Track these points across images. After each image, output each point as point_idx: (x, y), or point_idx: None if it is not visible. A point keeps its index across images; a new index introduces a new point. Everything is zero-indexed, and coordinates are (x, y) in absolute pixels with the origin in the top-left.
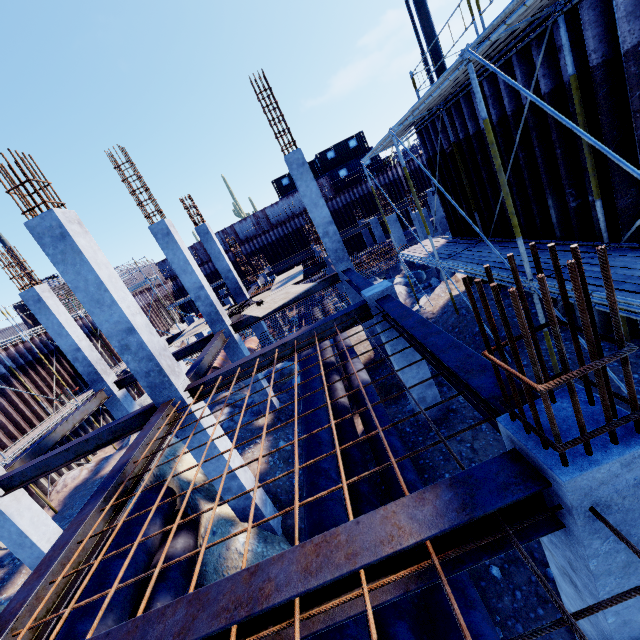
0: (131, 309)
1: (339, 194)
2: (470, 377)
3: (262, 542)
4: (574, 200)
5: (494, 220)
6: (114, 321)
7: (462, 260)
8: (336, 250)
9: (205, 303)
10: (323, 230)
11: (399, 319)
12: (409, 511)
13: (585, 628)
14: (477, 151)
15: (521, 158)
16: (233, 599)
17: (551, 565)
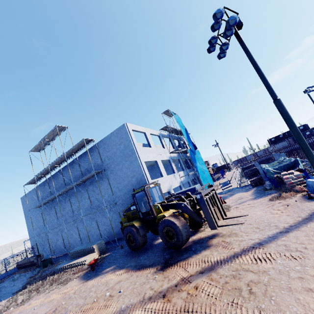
0: None
1: (297, 143)
2: None
3: None
4: None
5: None
6: None
7: None
8: None
9: None
10: None
11: None
12: None
13: None
14: None
15: None
16: None
17: None
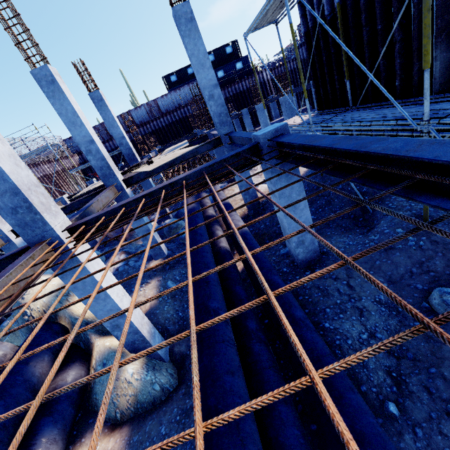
0: None
1: None
2: None
3: (150, 370)
4: None
5: (366, 85)
6: None
7: (336, 122)
8: (220, 114)
9: (96, 157)
10: (209, 93)
11: (308, 142)
12: None
13: None
14: (362, 9)
15: (415, 4)
16: None
17: None
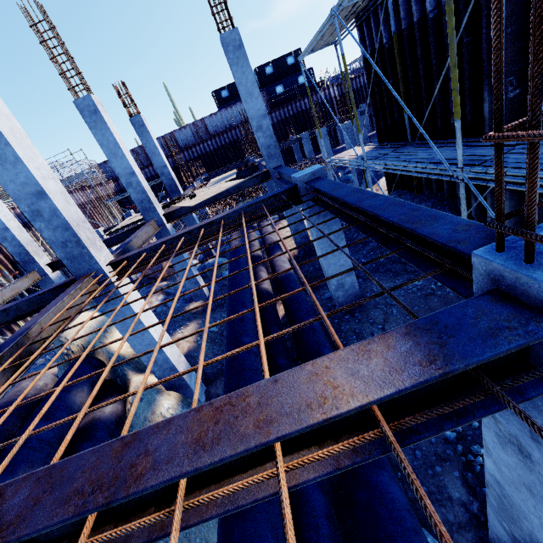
0: (41, 172)
1: (275, 110)
2: (419, 226)
3: (186, 408)
4: (512, 90)
5: (424, 121)
6: (20, 182)
7: (389, 159)
8: (269, 146)
9: (137, 190)
10: (257, 123)
11: (330, 191)
12: (349, 366)
13: (513, 495)
14: (418, 41)
15: (464, 44)
16: (93, 479)
17: (486, 432)
